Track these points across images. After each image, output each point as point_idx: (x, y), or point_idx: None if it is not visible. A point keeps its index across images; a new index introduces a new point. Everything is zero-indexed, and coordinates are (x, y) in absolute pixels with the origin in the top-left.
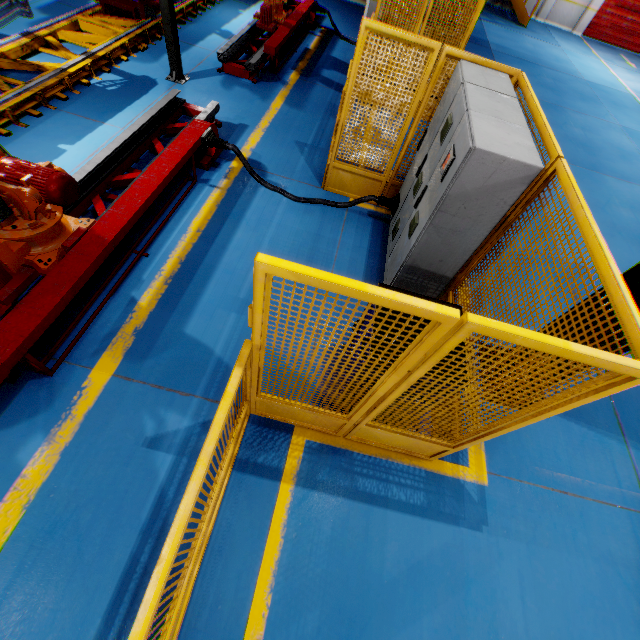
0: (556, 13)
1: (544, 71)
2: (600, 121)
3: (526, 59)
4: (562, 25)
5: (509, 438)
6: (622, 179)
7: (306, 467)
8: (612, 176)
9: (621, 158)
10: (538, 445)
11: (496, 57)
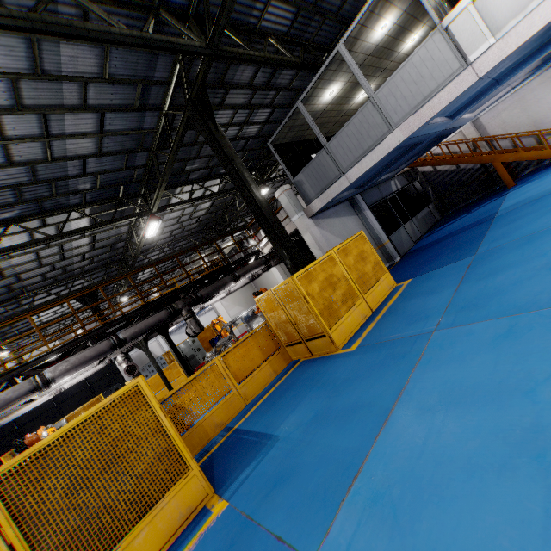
0: None
1: None
2: None
3: (546, 192)
4: None
5: None
6: None
7: None
8: None
9: None
10: None
11: (494, 222)
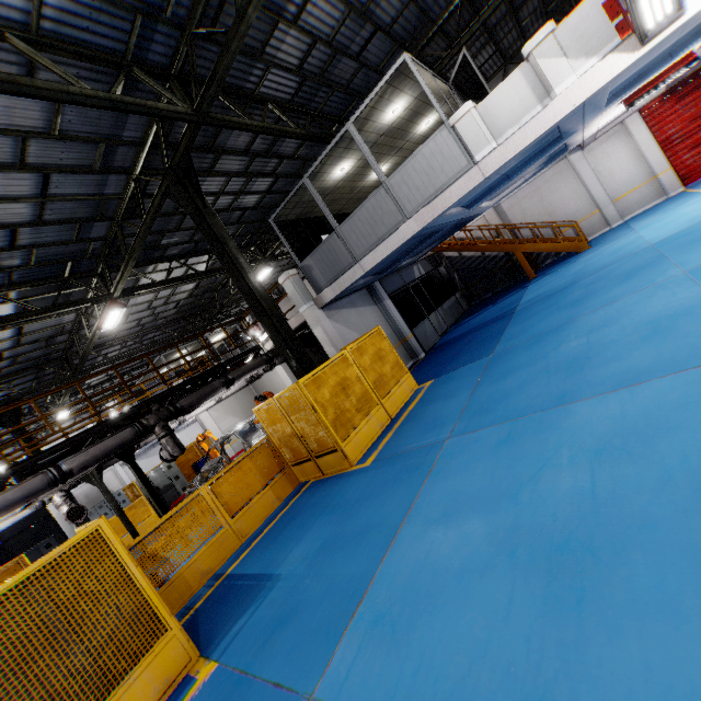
0: (626, 207)
1: (578, 285)
2: (640, 293)
3: (559, 289)
4: (646, 204)
5: None
6: (620, 386)
7: None
8: (596, 393)
9: (648, 337)
10: None
11: (513, 318)
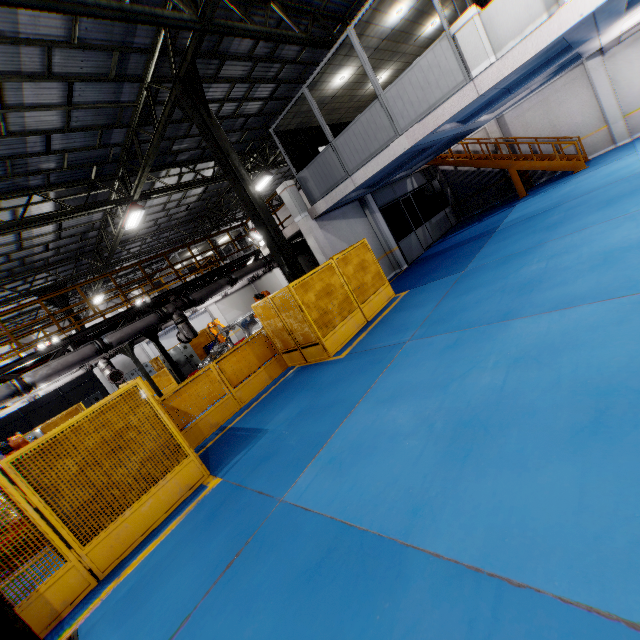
0: (636, 124)
1: (560, 208)
2: (608, 222)
3: (542, 211)
4: None
5: None
6: (555, 308)
7: None
8: (534, 313)
9: (596, 266)
10: None
11: (492, 237)
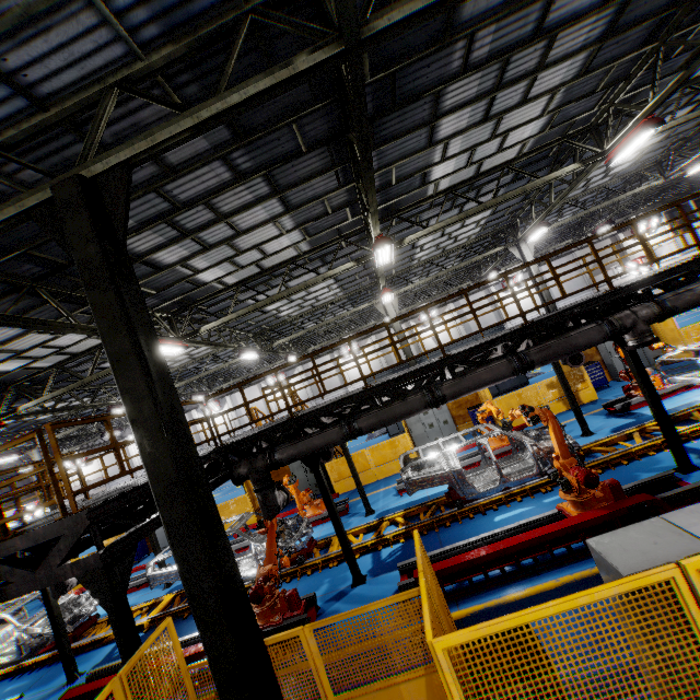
0: None
1: None
2: None
3: None
4: None
5: None
6: None
7: None
8: None
9: None
10: None
11: None
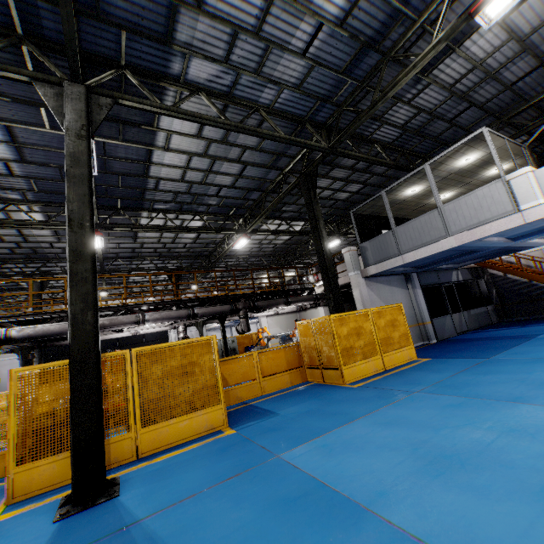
0: None
1: None
2: None
3: None
4: None
5: (28, 517)
6: None
7: (3, 486)
8: (543, 404)
9: None
10: (22, 529)
11: (529, 341)
